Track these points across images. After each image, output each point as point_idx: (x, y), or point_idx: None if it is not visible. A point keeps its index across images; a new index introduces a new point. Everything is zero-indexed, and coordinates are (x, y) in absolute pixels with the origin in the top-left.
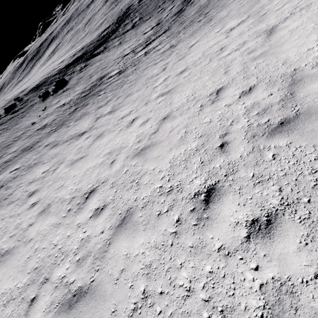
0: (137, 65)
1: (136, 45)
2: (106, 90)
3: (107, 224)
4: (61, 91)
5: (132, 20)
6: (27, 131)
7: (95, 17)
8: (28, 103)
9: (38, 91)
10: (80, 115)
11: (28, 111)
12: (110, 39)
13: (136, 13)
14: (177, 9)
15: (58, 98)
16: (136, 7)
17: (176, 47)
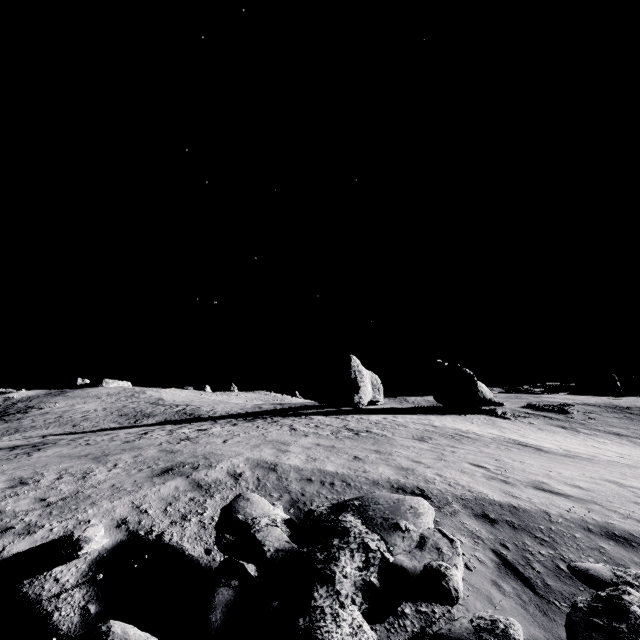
0: None
1: None
2: None
3: (593, 449)
4: None
5: None
6: (639, 430)
7: None
8: None
9: None
10: None
11: None
12: None
13: None
14: None
15: None
16: None
17: None
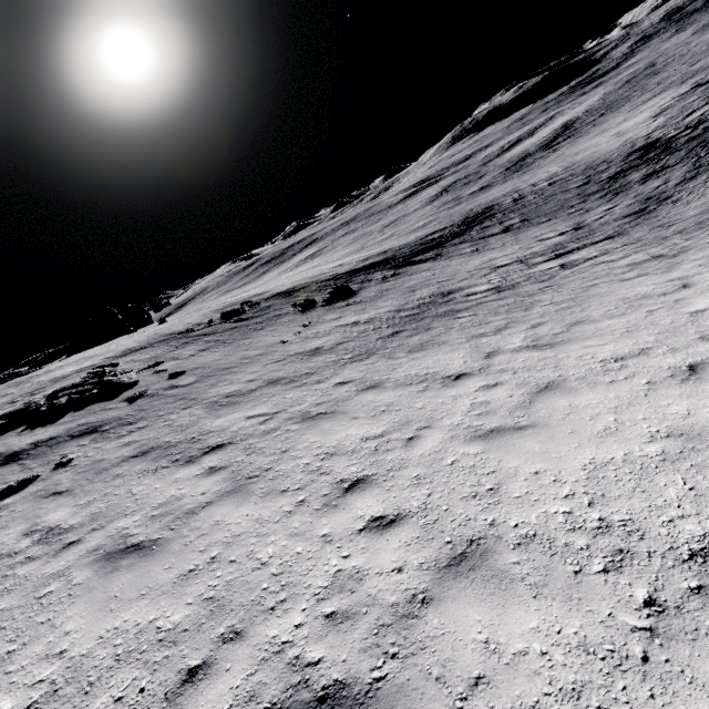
0: (549, 281)
1: (526, 254)
2: (476, 311)
3: None
4: (343, 303)
5: (503, 222)
6: (272, 353)
7: (408, 218)
8: (269, 311)
9: (291, 297)
10: (417, 342)
11: (270, 322)
12: (449, 243)
13: (511, 213)
14: (628, 209)
15: (337, 313)
16: (510, 207)
17: (682, 257)
